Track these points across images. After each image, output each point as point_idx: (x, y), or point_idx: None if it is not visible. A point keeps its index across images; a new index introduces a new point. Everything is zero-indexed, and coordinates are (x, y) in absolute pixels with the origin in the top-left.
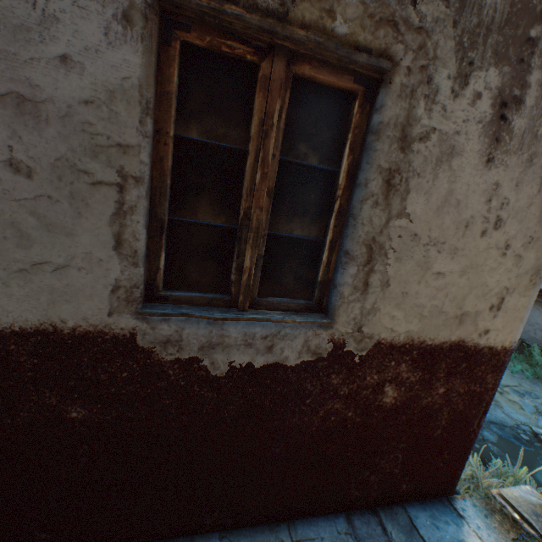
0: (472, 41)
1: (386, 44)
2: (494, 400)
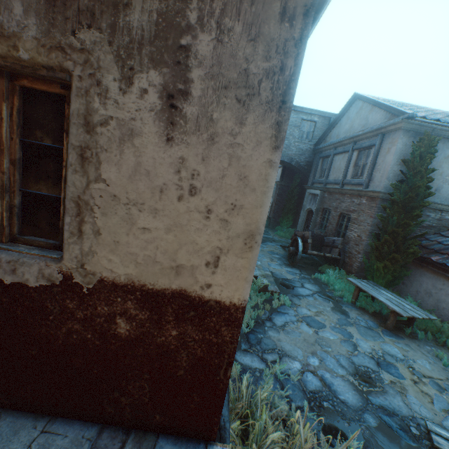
0: (129, 53)
1: (59, 62)
2: (402, 387)
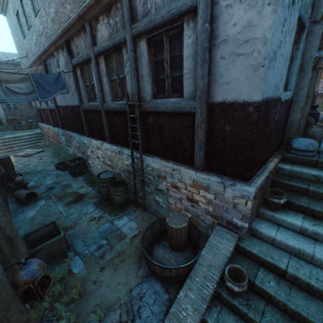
0: None
1: None
2: None
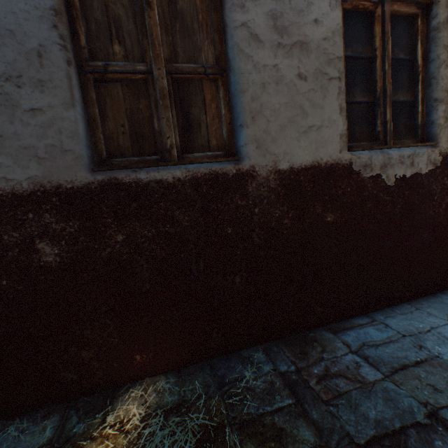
0: None
1: None
2: None
